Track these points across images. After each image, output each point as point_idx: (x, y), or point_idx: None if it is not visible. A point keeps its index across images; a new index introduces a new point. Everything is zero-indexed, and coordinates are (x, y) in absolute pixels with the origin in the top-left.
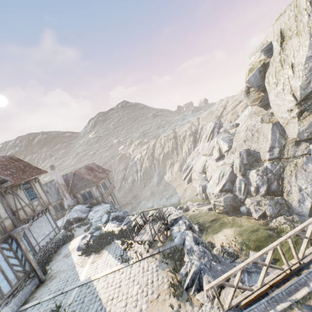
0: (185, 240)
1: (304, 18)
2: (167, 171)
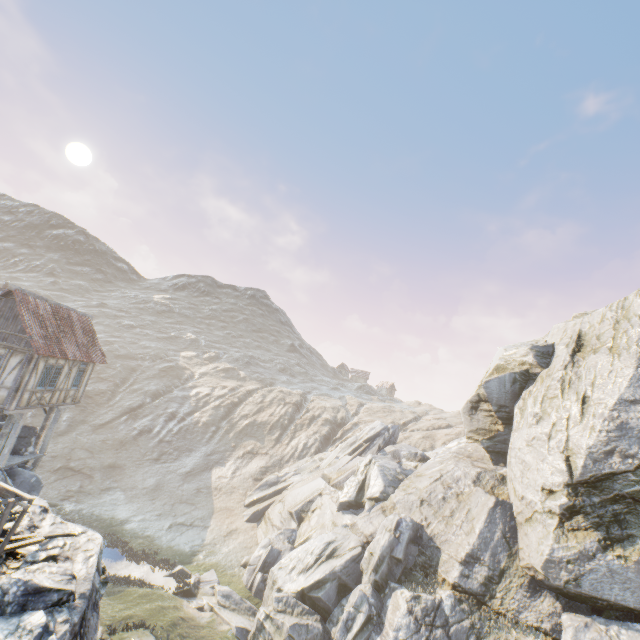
0: None
1: (634, 330)
2: (231, 462)
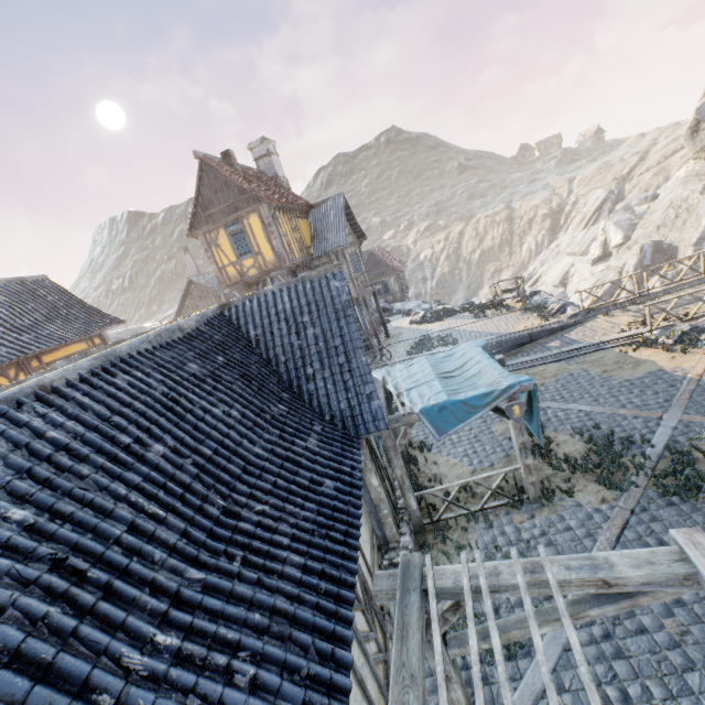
0: (547, 302)
1: None
2: (486, 284)
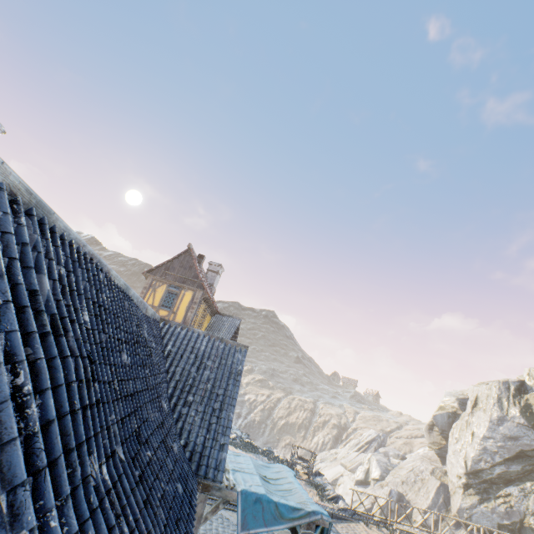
0: (326, 487)
1: (490, 403)
2: (279, 450)
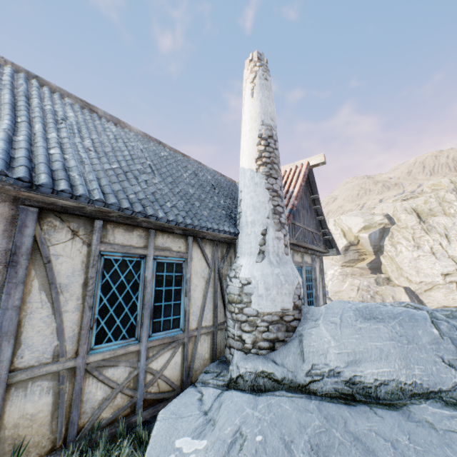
0: None
1: (456, 206)
2: None
